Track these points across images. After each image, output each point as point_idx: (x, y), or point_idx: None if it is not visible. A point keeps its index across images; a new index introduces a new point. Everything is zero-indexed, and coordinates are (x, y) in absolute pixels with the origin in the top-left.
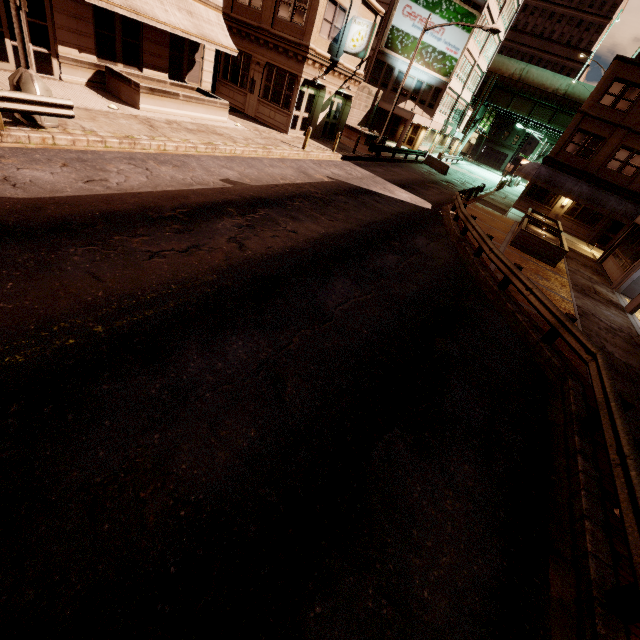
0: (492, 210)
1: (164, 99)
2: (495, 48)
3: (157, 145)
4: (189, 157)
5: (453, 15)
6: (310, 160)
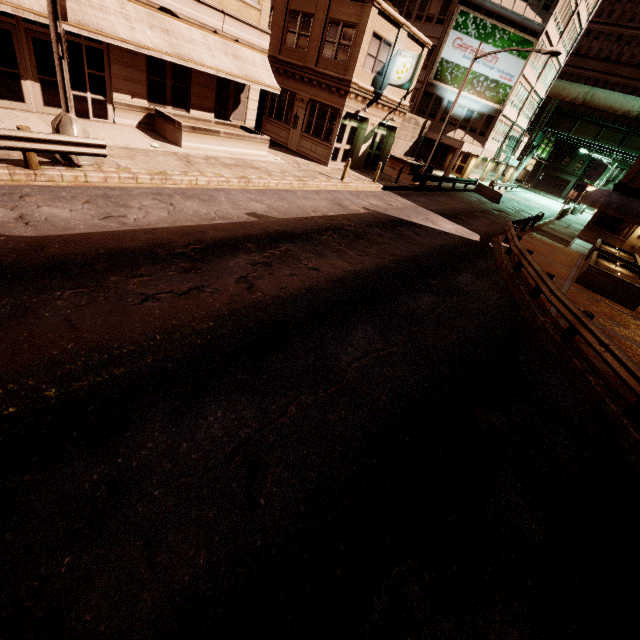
0: (552, 241)
1: (205, 136)
2: (554, 73)
3: (189, 180)
4: (219, 191)
5: (507, 43)
6: (348, 191)
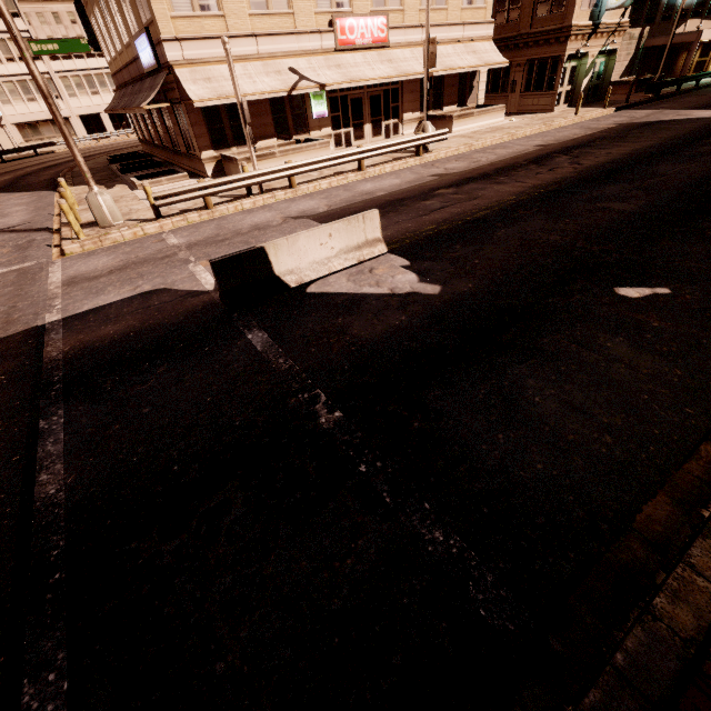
0: None
1: (465, 120)
2: None
3: (481, 143)
4: (503, 143)
5: None
6: (586, 121)
